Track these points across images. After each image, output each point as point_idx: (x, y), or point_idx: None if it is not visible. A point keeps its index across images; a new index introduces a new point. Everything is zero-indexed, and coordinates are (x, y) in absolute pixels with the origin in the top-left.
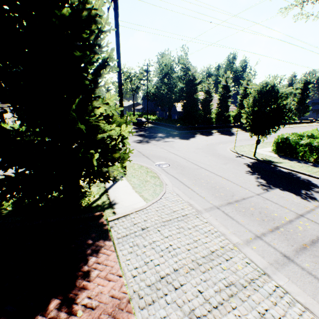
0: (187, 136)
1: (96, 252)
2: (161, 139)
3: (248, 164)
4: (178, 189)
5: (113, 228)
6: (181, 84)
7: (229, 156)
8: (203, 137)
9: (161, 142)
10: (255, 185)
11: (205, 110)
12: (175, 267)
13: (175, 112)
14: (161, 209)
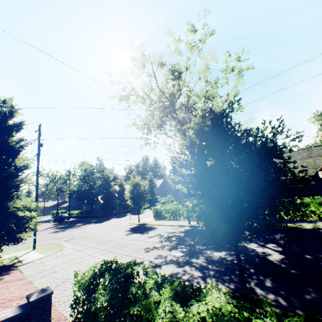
0: (103, 221)
1: (9, 273)
2: (77, 227)
3: (131, 227)
4: (73, 246)
5: (20, 267)
6: (100, 181)
7: (123, 225)
8: (116, 219)
9: (76, 228)
10: (123, 235)
11: (121, 199)
12: (53, 266)
13: (100, 204)
14: (56, 254)
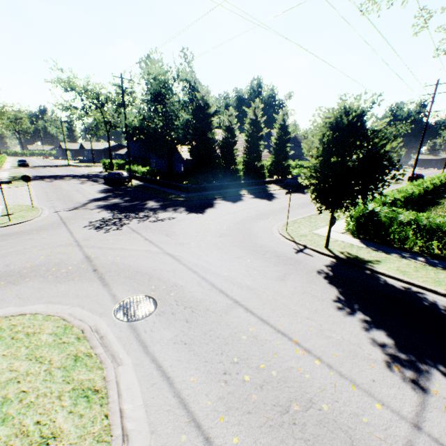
0: (201, 205)
1: None
2: (150, 215)
3: (325, 272)
4: None
5: None
6: (185, 114)
7: (283, 251)
8: (228, 204)
9: (149, 222)
10: (382, 366)
11: (227, 158)
12: None
13: (181, 161)
14: None
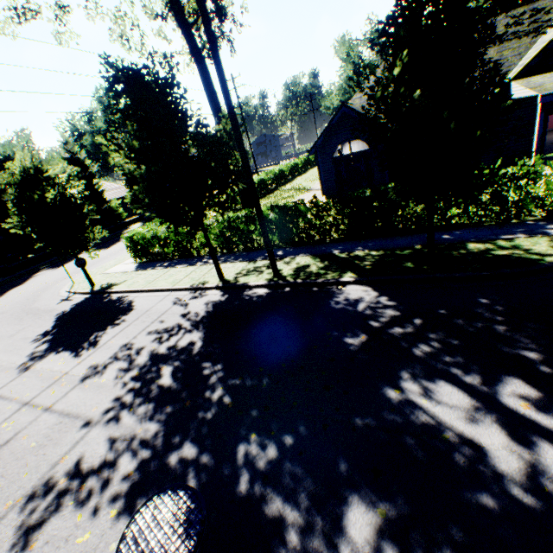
0: (8, 287)
1: None
2: None
3: (65, 311)
4: None
5: None
6: None
7: (47, 307)
8: (47, 273)
9: None
10: (15, 368)
11: None
12: None
13: None
14: None
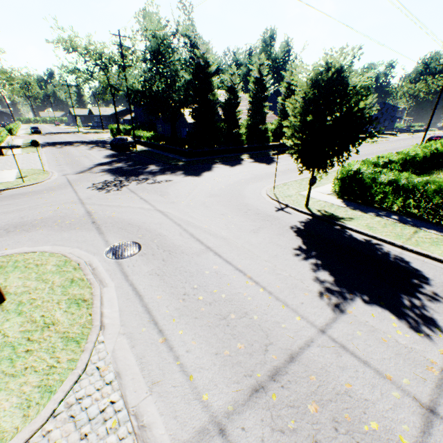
0: (199, 169)
1: None
2: (149, 178)
3: (297, 227)
4: (129, 344)
5: None
6: (186, 74)
7: (265, 209)
8: (226, 168)
9: (147, 184)
10: (314, 294)
11: (229, 122)
12: None
13: (186, 125)
14: None
